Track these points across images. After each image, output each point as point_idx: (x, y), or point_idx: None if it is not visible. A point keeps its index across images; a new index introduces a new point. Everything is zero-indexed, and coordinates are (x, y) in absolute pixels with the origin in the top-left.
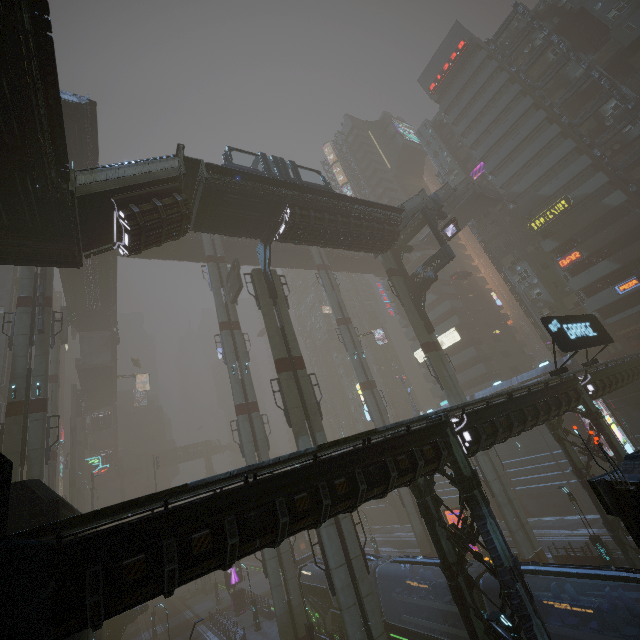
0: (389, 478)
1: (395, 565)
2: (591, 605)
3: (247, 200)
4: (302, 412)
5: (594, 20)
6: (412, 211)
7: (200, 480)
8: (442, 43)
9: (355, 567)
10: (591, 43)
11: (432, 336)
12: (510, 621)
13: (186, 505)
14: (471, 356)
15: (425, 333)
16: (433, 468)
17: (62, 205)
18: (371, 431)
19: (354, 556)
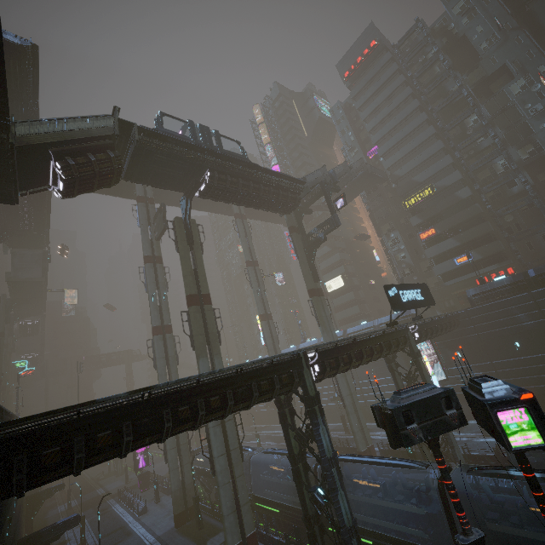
0: (252, 397)
1: (266, 455)
2: (379, 482)
3: (173, 161)
4: (204, 339)
5: (472, 47)
6: (313, 183)
7: (105, 397)
8: (358, 38)
9: (233, 456)
10: (467, 65)
11: (317, 284)
12: (324, 492)
13: (94, 414)
14: (350, 299)
15: (312, 281)
16: (288, 390)
17: (1, 152)
18: (241, 365)
19: (233, 448)
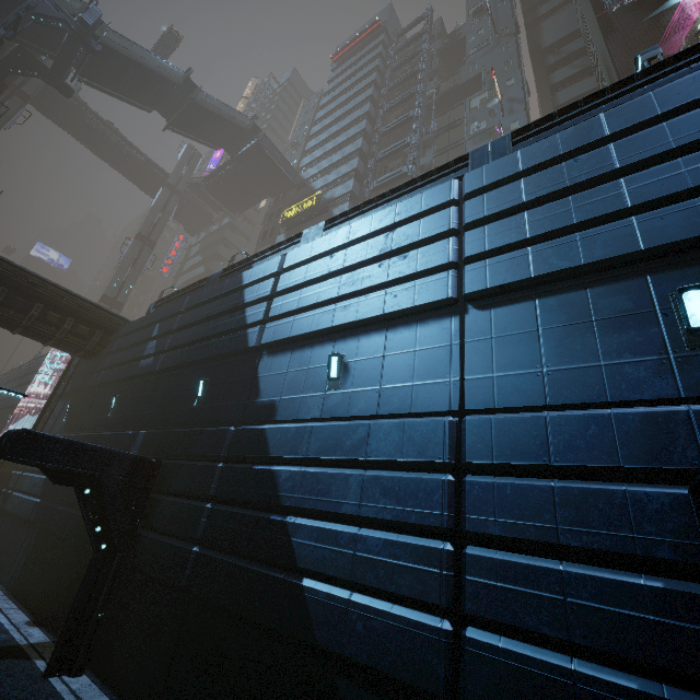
0: None
1: None
2: None
3: None
4: None
5: None
6: None
7: None
8: (372, 18)
9: None
10: None
11: None
12: None
13: None
14: None
15: None
16: None
17: None
18: None
19: None
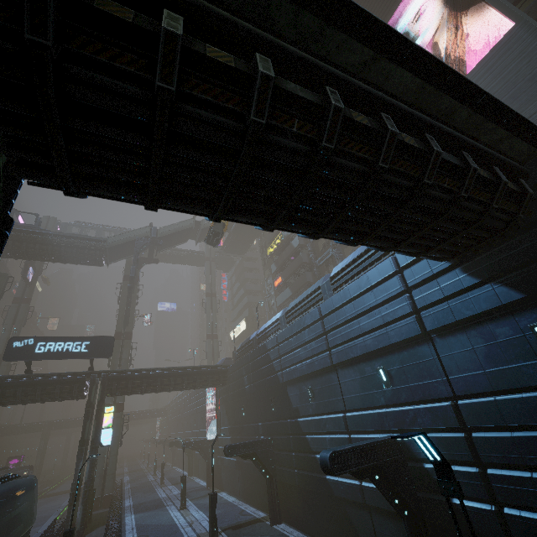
0: None
1: None
2: None
3: None
4: None
5: None
6: (128, 239)
7: None
8: None
9: None
10: None
11: (128, 328)
12: None
13: None
14: None
15: (121, 325)
16: None
17: None
18: None
19: None
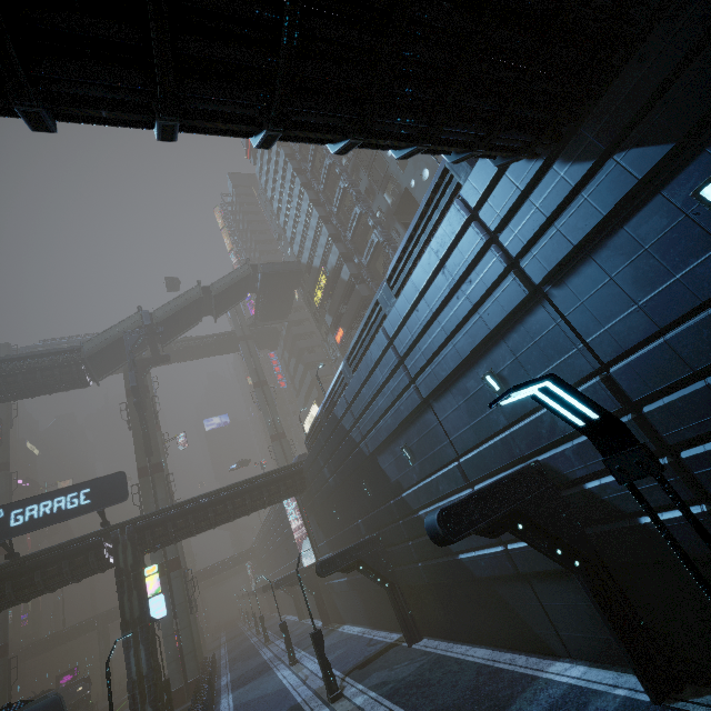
0: None
1: None
2: None
3: None
4: None
5: None
6: (113, 338)
7: None
8: None
9: None
10: None
11: (153, 458)
12: None
13: None
14: None
15: (143, 457)
16: None
17: None
18: None
19: None
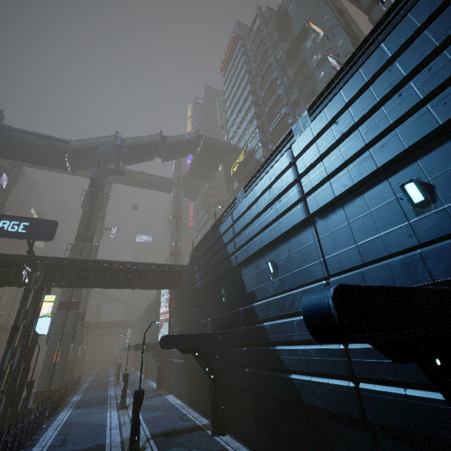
0: None
1: None
2: None
3: None
4: None
5: None
6: (93, 145)
7: None
8: (230, 36)
9: None
10: None
11: (89, 231)
12: None
13: None
14: None
15: (83, 228)
16: None
17: None
18: None
19: None
